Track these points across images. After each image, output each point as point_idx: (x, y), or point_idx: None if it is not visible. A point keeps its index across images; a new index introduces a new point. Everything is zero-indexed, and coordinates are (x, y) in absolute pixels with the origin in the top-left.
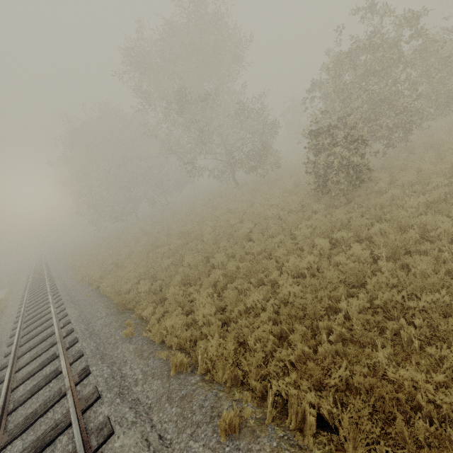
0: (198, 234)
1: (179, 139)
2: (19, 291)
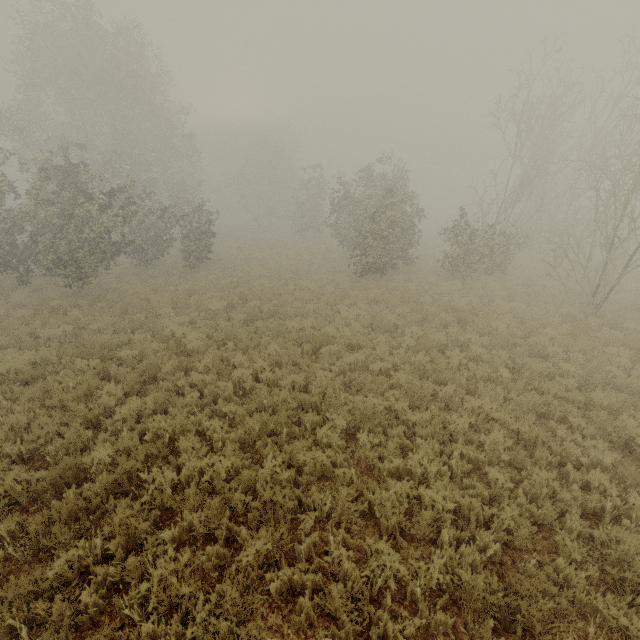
0: None
1: None
2: None
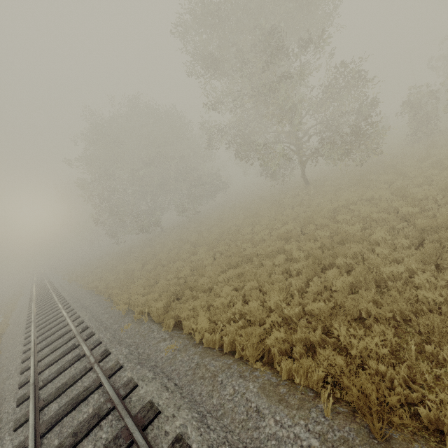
0: (345, 233)
1: (239, 124)
2: (18, 324)
